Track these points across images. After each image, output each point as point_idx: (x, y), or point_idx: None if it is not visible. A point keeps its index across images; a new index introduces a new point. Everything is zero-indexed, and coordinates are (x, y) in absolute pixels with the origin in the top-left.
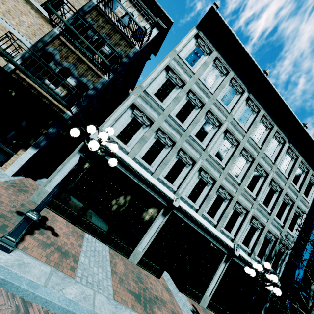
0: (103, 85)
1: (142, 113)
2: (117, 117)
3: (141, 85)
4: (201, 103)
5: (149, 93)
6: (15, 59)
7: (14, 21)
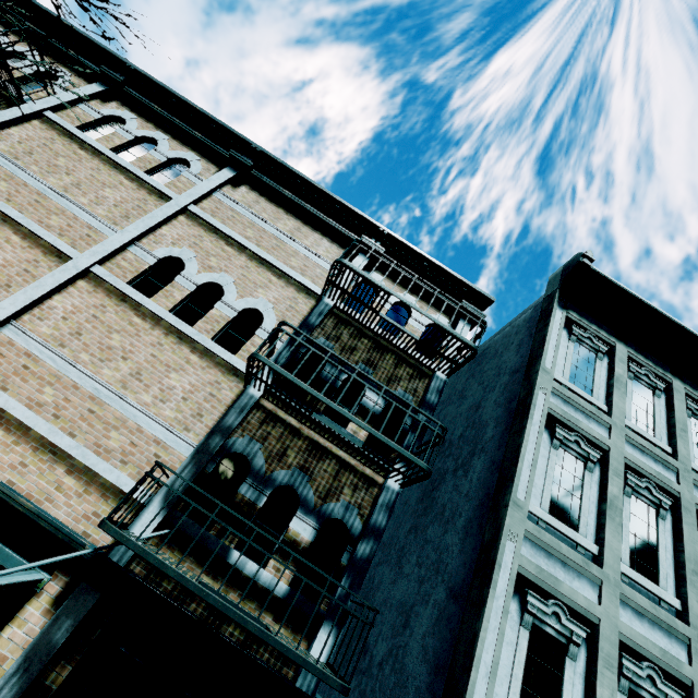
0: (390, 511)
1: (551, 601)
2: (494, 652)
3: (513, 497)
4: (663, 492)
5: (538, 515)
6: (148, 509)
7: (148, 395)
